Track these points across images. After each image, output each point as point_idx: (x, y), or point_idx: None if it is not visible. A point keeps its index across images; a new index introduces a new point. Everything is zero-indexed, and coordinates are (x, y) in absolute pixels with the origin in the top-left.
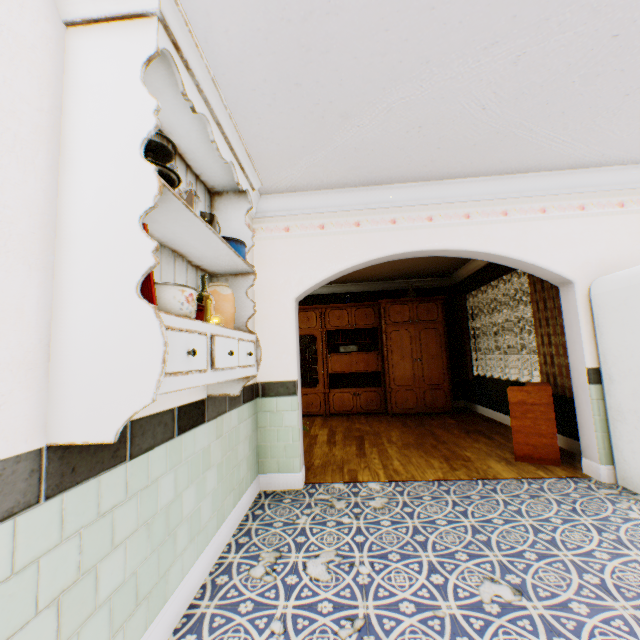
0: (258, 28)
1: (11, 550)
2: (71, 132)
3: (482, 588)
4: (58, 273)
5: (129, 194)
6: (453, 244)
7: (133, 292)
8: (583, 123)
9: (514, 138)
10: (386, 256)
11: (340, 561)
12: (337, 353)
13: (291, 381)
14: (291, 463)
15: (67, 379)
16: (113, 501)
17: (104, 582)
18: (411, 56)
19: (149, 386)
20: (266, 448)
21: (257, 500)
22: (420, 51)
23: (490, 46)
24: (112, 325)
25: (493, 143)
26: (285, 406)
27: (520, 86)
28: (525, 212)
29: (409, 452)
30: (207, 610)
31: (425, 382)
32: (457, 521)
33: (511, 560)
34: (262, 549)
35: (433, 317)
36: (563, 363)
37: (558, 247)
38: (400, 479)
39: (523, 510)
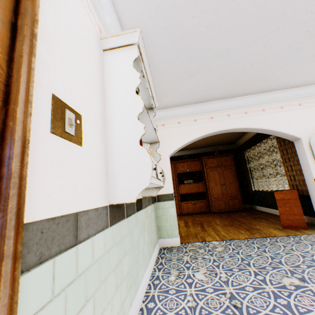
0: (160, 44)
1: (104, 243)
2: (108, 88)
3: (283, 280)
4: (107, 139)
5: (132, 108)
6: (240, 125)
7: (137, 144)
8: (296, 67)
9: (265, 77)
10: (209, 133)
11: (210, 272)
12: (183, 184)
13: (170, 193)
14: (174, 233)
15: (114, 178)
16: (123, 234)
17: (124, 268)
18: (221, 48)
19: (147, 179)
20: (161, 226)
21: (160, 251)
22: (225, 46)
23: (254, 41)
24: (130, 157)
25: (256, 80)
26: (169, 205)
27: (267, 55)
28: (272, 109)
29: (227, 228)
30: (154, 293)
31: (228, 195)
32: (262, 254)
33: (294, 268)
34: (170, 269)
35: (229, 163)
36: (300, 178)
37: (291, 123)
38: (227, 239)
39: (294, 248)
